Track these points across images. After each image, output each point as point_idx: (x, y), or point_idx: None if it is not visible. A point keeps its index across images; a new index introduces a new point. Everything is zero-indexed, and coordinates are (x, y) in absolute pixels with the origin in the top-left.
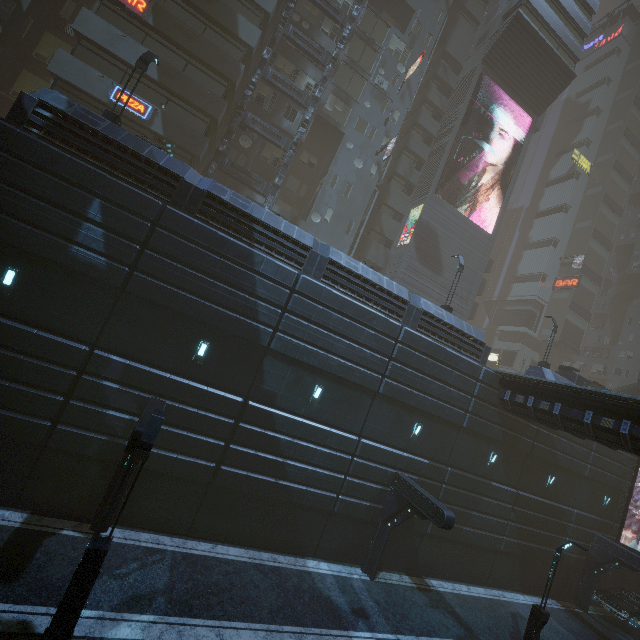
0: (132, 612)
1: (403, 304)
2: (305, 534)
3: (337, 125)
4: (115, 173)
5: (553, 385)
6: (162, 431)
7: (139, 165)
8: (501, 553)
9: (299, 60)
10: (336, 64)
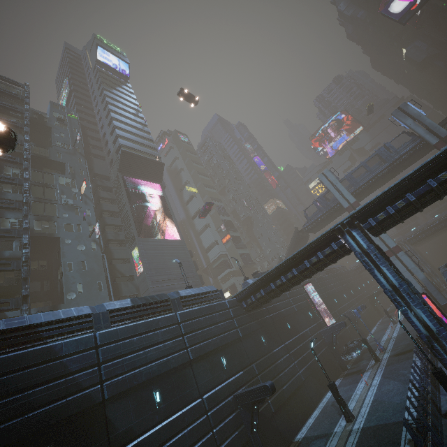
0: None
1: (167, 302)
2: None
3: (51, 235)
4: None
5: (254, 284)
6: None
7: None
8: (305, 382)
9: None
10: (29, 205)
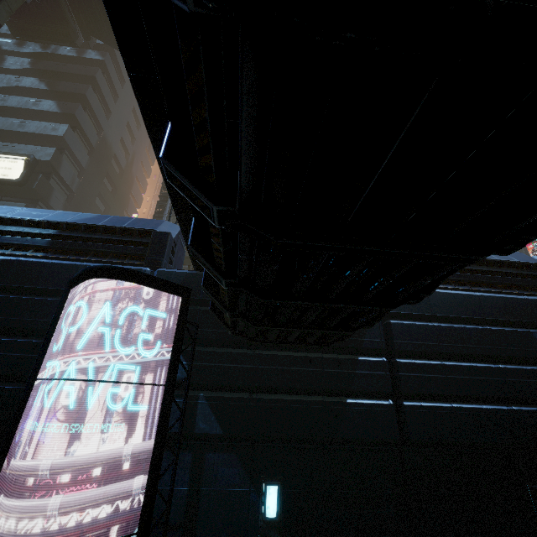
0: None
1: None
2: None
3: None
4: (501, 291)
5: None
6: None
7: (508, 271)
8: None
9: None
10: None
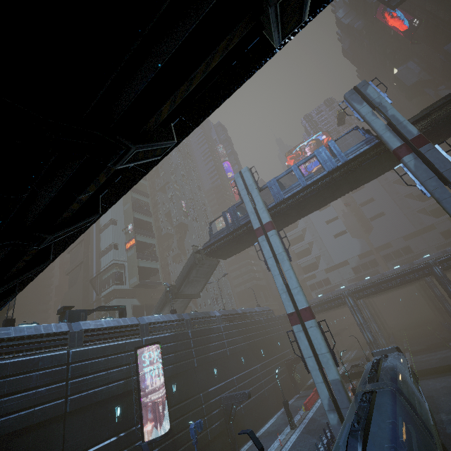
0: None
1: None
2: None
3: None
4: None
5: None
6: None
7: None
8: None
9: None
10: None
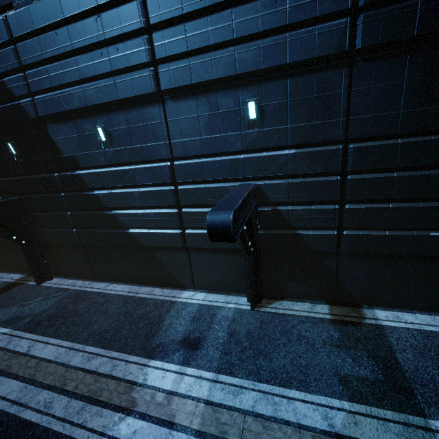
0: (2, 326)
1: None
2: (175, 270)
3: None
4: None
5: None
6: (34, 217)
7: None
8: None
9: None
10: None
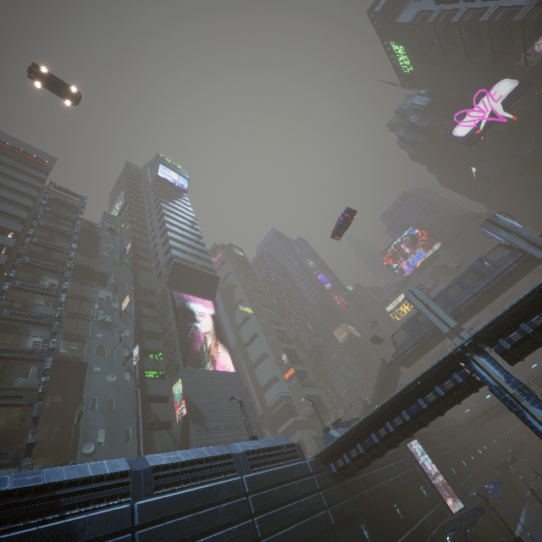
0: None
1: (229, 458)
2: None
3: (78, 359)
4: None
5: (345, 435)
6: None
7: None
8: None
9: (19, 329)
10: (62, 320)
